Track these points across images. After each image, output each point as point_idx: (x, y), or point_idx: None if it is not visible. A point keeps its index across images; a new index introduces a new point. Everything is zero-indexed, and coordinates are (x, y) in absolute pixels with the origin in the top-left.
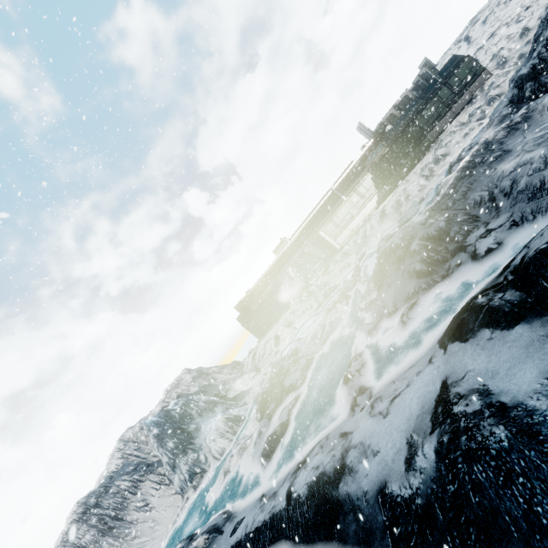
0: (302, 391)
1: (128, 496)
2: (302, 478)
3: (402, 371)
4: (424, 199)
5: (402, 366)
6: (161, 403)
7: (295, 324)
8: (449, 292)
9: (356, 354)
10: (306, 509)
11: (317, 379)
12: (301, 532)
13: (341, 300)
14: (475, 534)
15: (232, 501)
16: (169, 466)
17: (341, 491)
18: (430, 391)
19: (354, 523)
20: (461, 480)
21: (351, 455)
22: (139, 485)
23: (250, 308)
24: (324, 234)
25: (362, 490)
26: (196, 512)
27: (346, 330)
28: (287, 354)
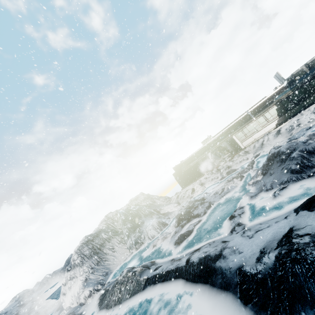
0: (203, 218)
1: (106, 242)
2: (196, 255)
3: (266, 220)
4: (310, 127)
5: (267, 218)
6: (127, 205)
7: (205, 184)
8: (310, 185)
9: (240, 207)
10: (196, 268)
11: (213, 215)
12: (191, 277)
13: (237, 177)
14: (286, 294)
15: (155, 258)
16: (126, 235)
17: (216, 265)
18: (281, 231)
19: (220, 279)
20: (286, 270)
21: (226, 250)
22: (111, 239)
23: (181, 170)
24: (236, 138)
25: (229, 266)
26: (136, 259)
27: (236, 194)
28: (198, 199)
